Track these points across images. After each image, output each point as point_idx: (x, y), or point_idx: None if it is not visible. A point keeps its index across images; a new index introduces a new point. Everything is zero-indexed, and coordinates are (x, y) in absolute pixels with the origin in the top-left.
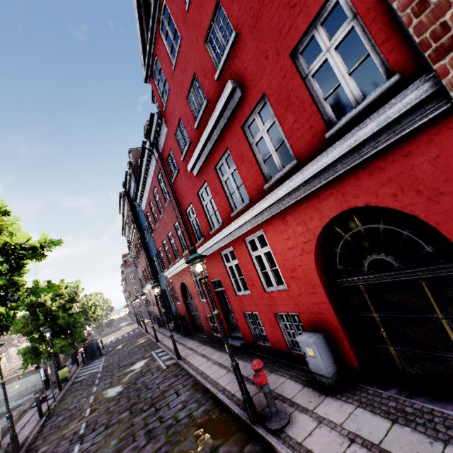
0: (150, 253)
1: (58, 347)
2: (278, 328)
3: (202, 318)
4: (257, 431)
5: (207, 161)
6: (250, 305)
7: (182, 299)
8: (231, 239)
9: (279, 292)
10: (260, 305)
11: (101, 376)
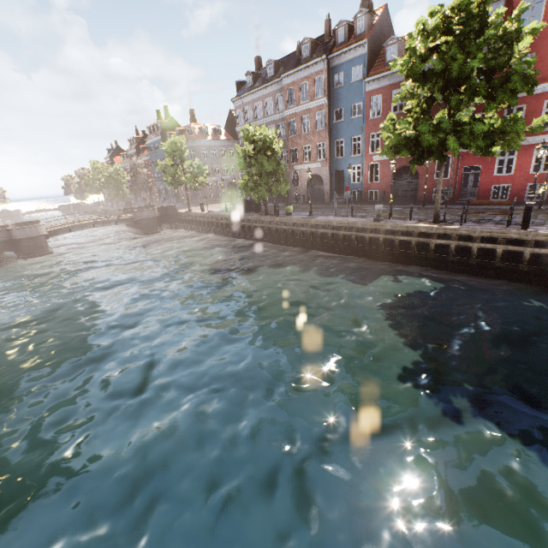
0: (331, 134)
1: (286, 189)
2: (525, 191)
3: (424, 191)
4: (544, 209)
5: (540, 94)
6: (506, 181)
7: (389, 179)
8: (523, 144)
9: (543, 174)
10: (517, 180)
11: (340, 213)
